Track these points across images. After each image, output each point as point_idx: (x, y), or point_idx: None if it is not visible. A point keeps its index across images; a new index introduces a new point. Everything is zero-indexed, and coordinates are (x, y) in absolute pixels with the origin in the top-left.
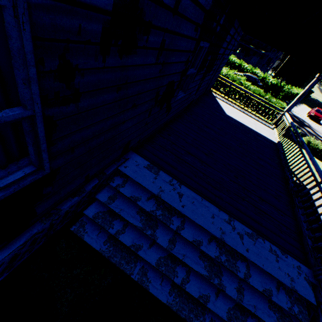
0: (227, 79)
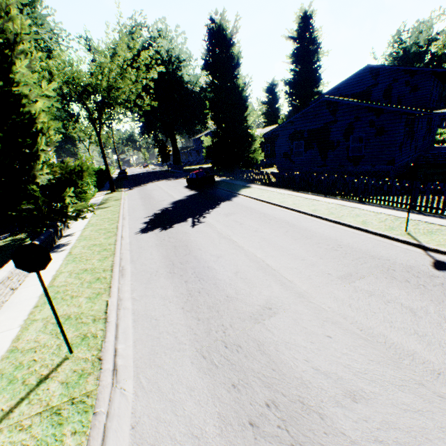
0: (442, 140)
